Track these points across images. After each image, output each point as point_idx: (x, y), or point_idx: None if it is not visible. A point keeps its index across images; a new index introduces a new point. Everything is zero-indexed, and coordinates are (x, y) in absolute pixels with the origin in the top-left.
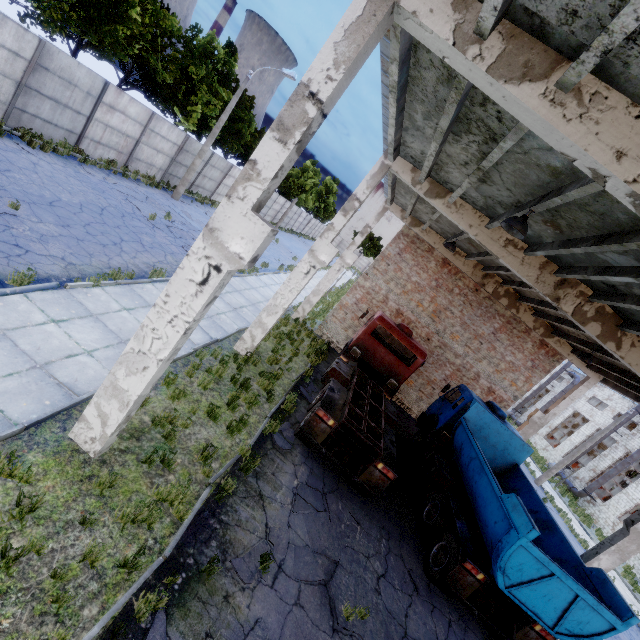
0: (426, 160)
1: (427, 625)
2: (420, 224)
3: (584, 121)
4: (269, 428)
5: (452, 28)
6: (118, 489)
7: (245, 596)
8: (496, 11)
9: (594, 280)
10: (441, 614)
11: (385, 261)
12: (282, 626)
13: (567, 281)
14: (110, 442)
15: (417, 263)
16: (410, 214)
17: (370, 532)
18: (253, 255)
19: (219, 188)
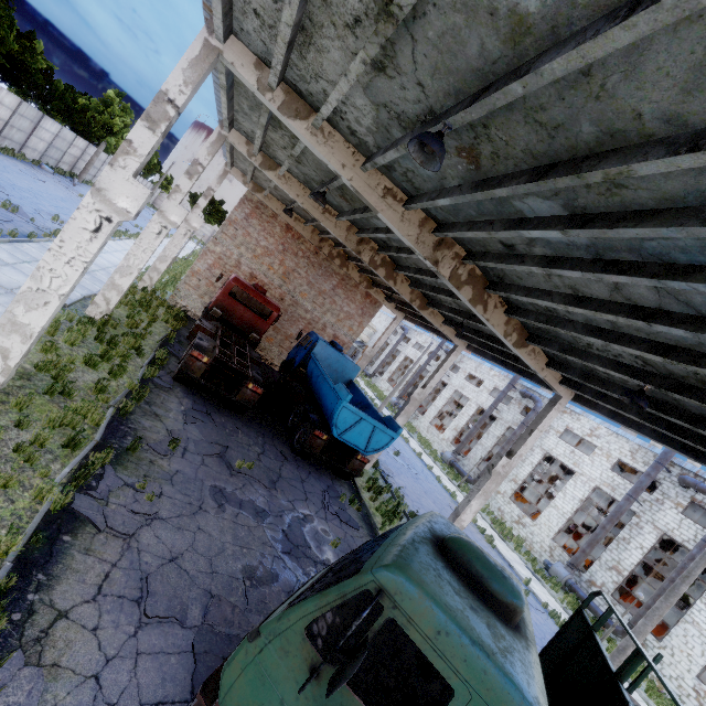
0: (256, 140)
1: (295, 473)
2: (262, 190)
3: (327, 146)
4: (148, 373)
5: (256, 79)
6: (33, 409)
7: (165, 461)
8: (276, 83)
9: (377, 238)
10: (304, 469)
11: (233, 226)
12: (196, 473)
13: (364, 240)
14: (10, 376)
15: (264, 228)
16: (251, 180)
17: (249, 434)
18: (138, 210)
19: None
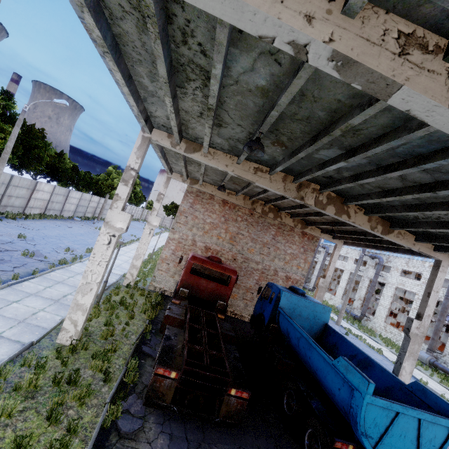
0: (170, 119)
1: None
2: (197, 181)
3: None
4: (109, 417)
5: None
6: None
7: None
8: None
9: (318, 177)
10: None
11: (183, 215)
12: None
13: (302, 184)
14: None
15: (206, 209)
16: (188, 177)
17: None
18: None
19: (30, 202)
